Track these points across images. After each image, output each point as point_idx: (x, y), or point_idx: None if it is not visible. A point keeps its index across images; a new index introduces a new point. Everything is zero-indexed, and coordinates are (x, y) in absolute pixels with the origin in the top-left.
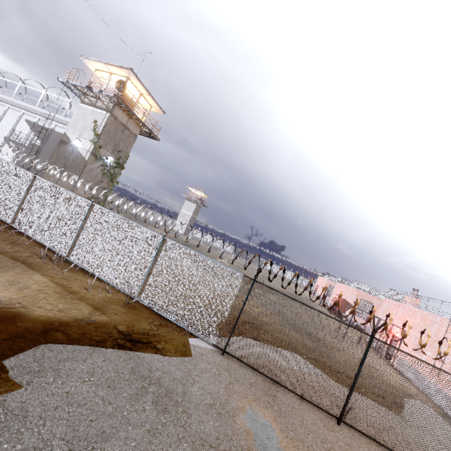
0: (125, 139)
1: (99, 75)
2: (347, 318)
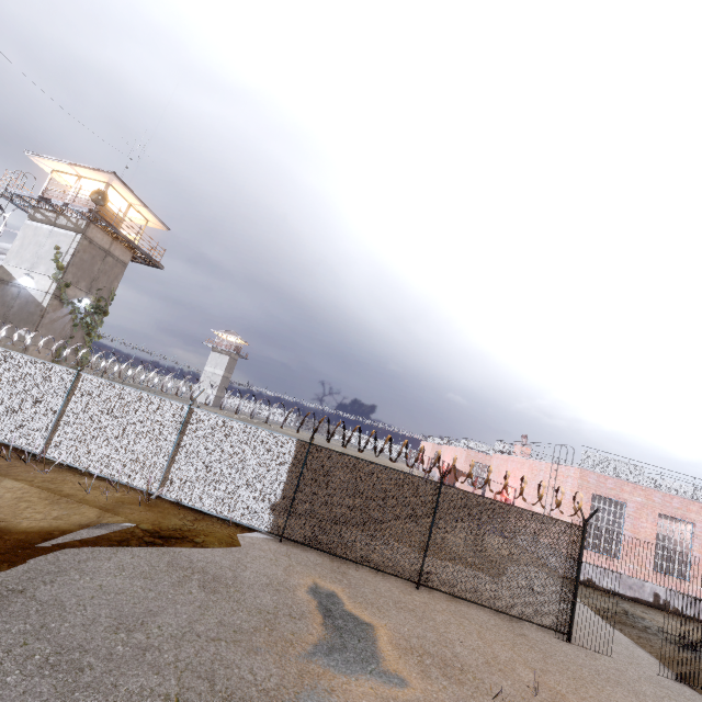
0: (109, 271)
1: (58, 177)
2: None
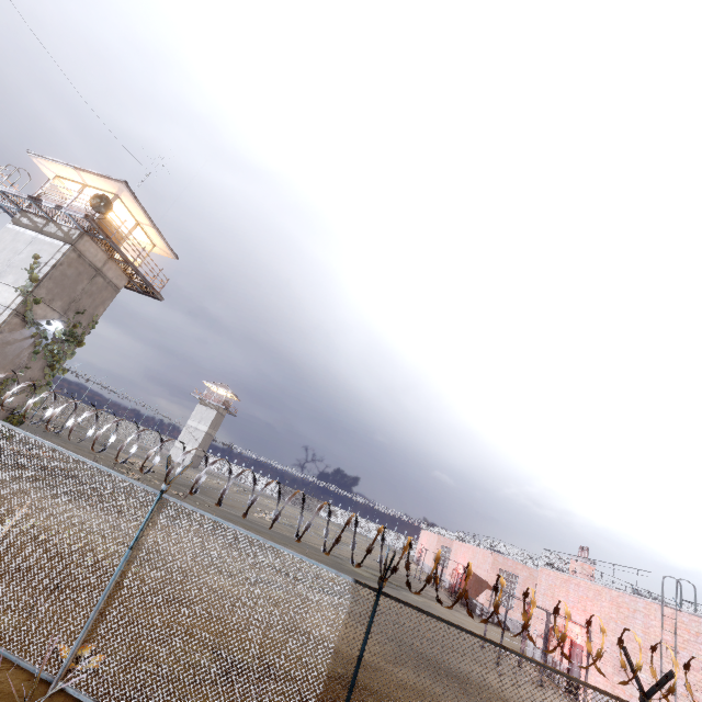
0: (95, 293)
1: (62, 185)
2: (482, 609)
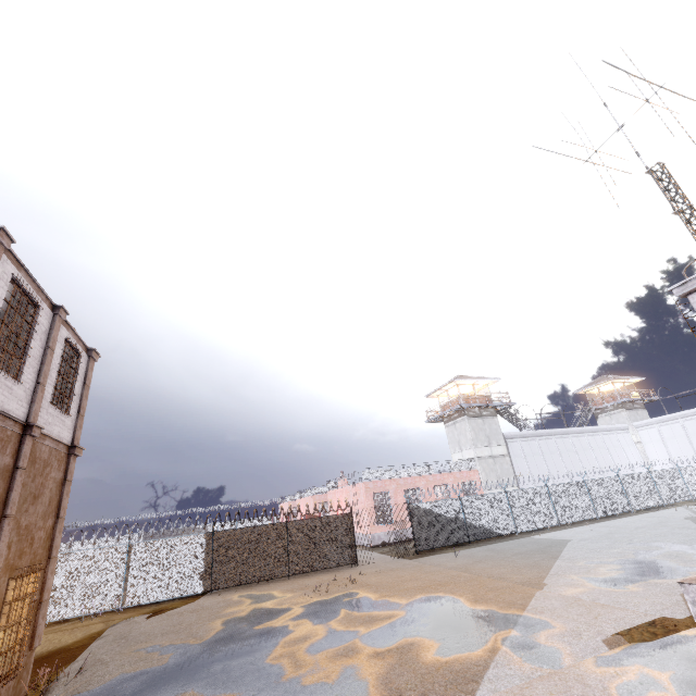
0: None
1: None
2: None
